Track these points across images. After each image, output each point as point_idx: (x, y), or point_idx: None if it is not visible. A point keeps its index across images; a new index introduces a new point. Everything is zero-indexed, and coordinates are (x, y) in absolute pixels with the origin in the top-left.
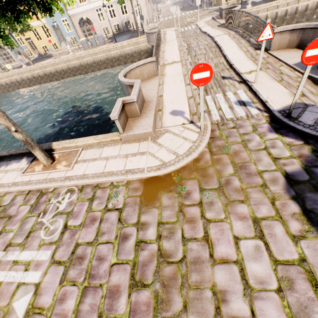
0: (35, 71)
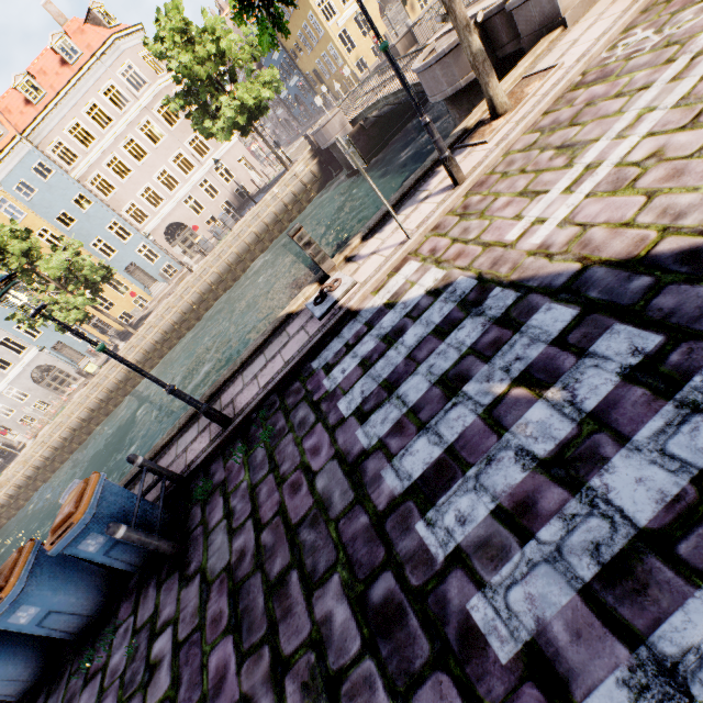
0: (145, 338)
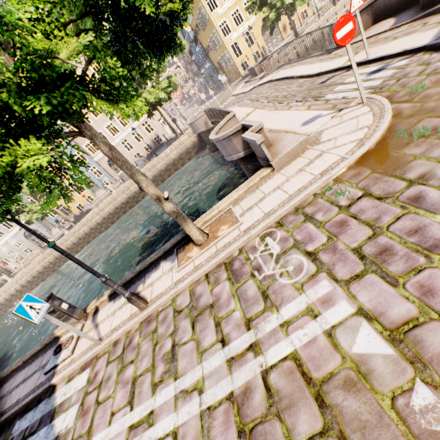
0: (79, 231)
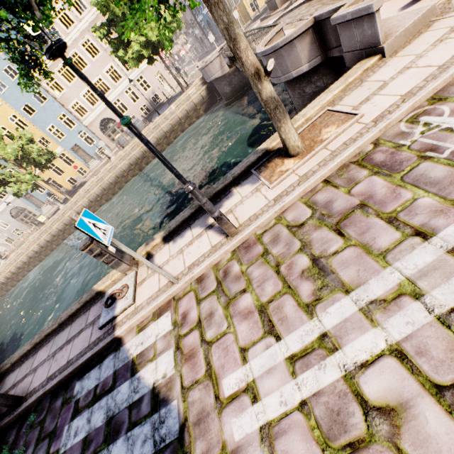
0: (77, 204)
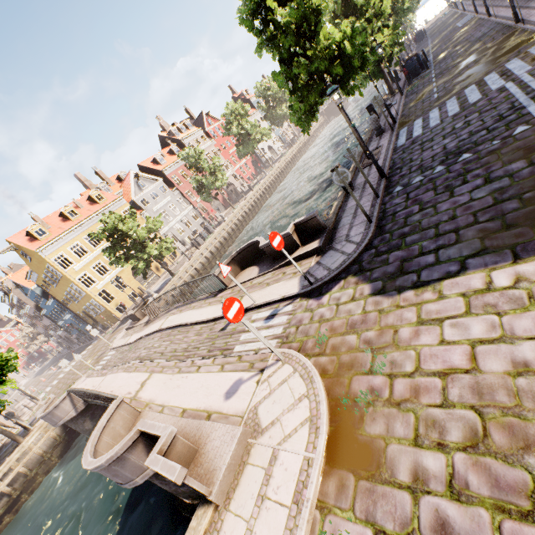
0: None
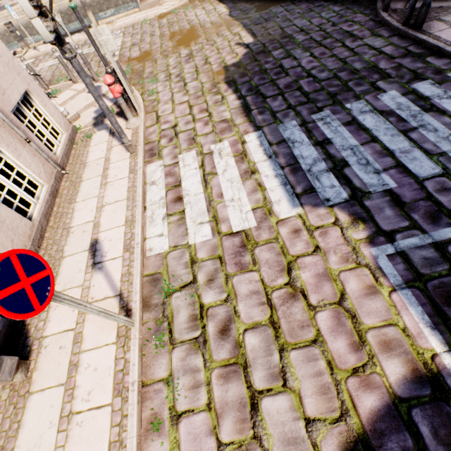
0: None
